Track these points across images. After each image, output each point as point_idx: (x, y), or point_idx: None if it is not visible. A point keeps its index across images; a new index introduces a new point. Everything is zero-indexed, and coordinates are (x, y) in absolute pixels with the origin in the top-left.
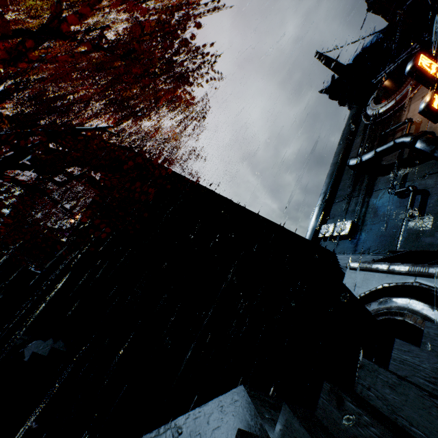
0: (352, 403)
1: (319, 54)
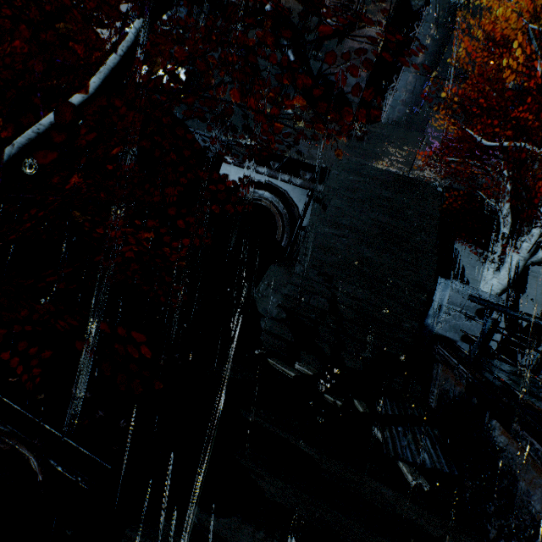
0: (312, 259)
1: None
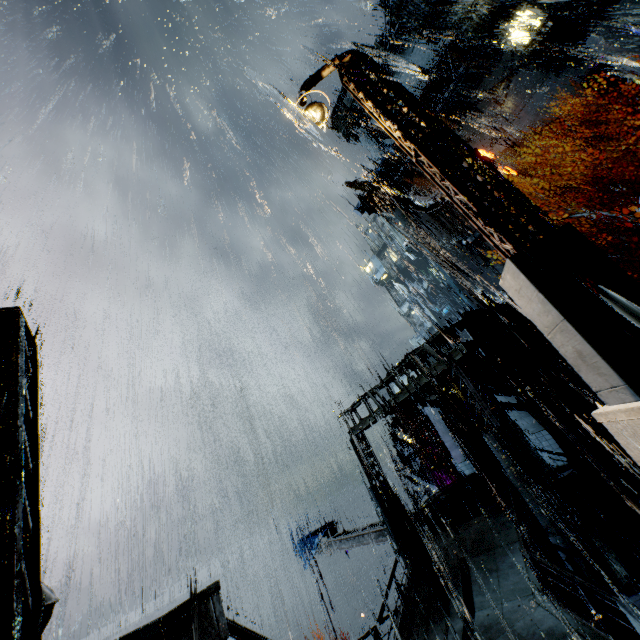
0: None
1: (351, 182)
